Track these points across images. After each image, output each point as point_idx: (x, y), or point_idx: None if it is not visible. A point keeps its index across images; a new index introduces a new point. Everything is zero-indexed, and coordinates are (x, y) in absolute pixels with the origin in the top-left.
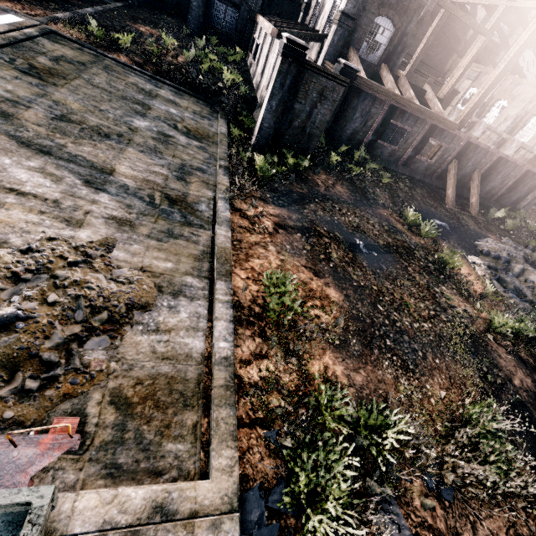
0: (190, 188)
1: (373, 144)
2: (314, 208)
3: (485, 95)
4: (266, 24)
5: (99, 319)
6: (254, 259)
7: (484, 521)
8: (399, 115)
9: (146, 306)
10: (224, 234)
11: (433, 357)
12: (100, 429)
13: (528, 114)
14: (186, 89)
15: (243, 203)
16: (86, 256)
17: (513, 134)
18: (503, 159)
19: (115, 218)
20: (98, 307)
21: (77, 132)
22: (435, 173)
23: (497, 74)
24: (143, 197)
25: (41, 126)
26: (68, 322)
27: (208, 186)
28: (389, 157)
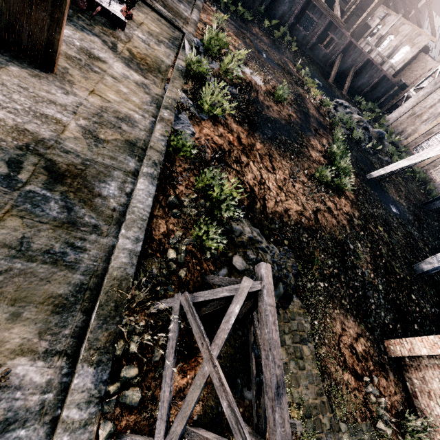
0: None
1: (293, 26)
2: (246, 32)
3: (370, 14)
4: None
5: None
6: (210, 17)
7: (269, 103)
8: (312, 7)
9: None
10: (199, 3)
11: (276, 81)
12: (159, 3)
13: (401, 45)
14: None
15: (210, 4)
16: None
17: (390, 58)
18: (370, 62)
19: None
20: None
21: None
22: (328, 62)
23: None
24: None
25: None
26: None
27: None
28: (302, 40)
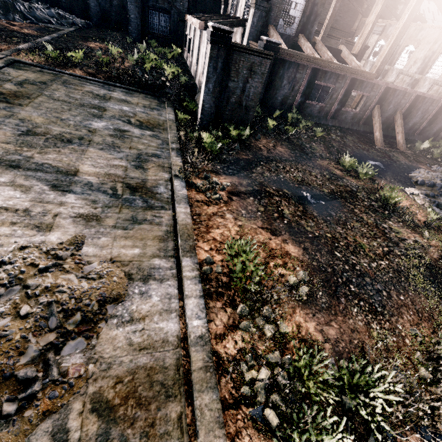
0: (148, 174)
1: (302, 105)
2: (261, 170)
3: (395, 43)
4: (194, 20)
5: (73, 322)
6: (214, 229)
7: None
8: (322, 75)
9: (118, 297)
10: (183, 211)
11: (397, 294)
12: None
13: (435, 53)
14: (135, 88)
15: (197, 179)
16: (57, 259)
17: (424, 73)
18: (421, 97)
19: (82, 215)
20: (70, 310)
21: (42, 143)
22: (361, 120)
23: (402, 23)
24: (106, 190)
25: (9, 143)
26: (42, 331)
27: (164, 169)
28: (319, 114)
